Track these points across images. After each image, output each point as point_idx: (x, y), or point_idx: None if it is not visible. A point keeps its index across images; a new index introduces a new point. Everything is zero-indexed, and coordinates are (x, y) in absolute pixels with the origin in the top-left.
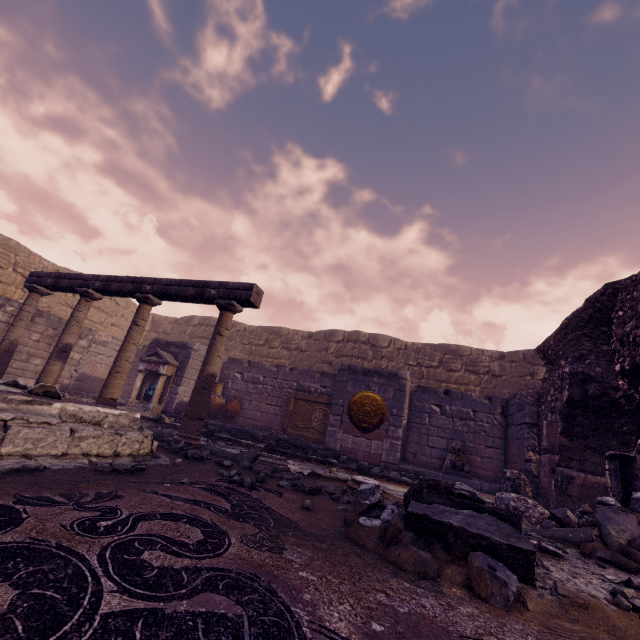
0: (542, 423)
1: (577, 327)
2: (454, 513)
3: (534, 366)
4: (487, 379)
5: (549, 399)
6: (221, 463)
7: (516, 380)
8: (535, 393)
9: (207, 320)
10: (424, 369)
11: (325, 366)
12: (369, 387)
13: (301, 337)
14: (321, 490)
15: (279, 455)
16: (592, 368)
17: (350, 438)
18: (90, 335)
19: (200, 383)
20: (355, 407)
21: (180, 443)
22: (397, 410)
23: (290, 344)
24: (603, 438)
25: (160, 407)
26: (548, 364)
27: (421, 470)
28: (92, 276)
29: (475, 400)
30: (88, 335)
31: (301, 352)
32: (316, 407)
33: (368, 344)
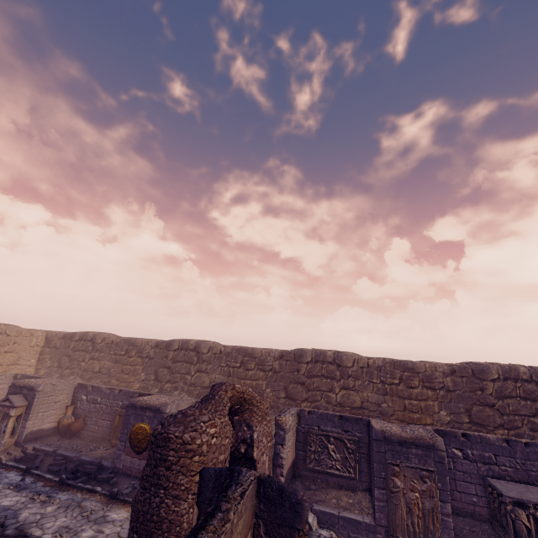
0: None
1: None
2: None
3: (299, 364)
4: (270, 375)
5: None
6: None
7: (288, 375)
8: None
9: (84, 336)
10: (231, 369)
11: (165, 370)
12: (143, 419)
13: (150, 347)
14: None
15: (65, 487)
16: None
17: (129, 459)
18: None
19: None
20: (133, 436)
21: None
22: None
23: (142, 353)
24: None
25: (13, 440)
26: None
27: None
28: None
29: None
30: None
31: (150, 359)
32: None
33: (195, 351)
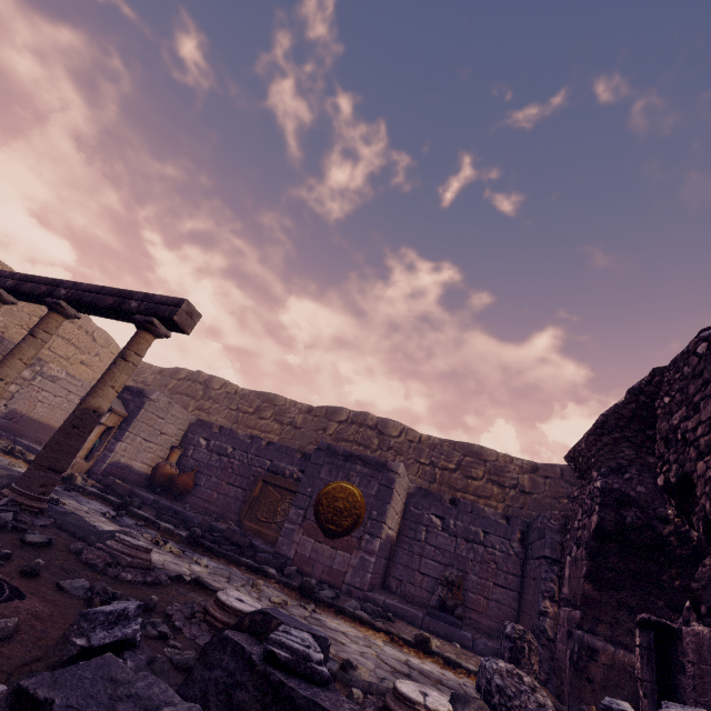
0: (565, 559)
1: (616, 427)
2: (147, 709)
3: (573, 487)
4: (513, 495)
5: (576, 525)
6: (22, 536)
7: (549, 501)
8: (561, 516)
9: (195, 375)
10: (438, 471)
11: None
12: (348, 476)
13: (298, 410)
14: (150, 607)
15: (201, 550)
16: (632, 486)
17: (310, 543)
18: (38, 365)
19: (71, 418)
20: (325, 500)
21: (2, 499)
22: (378, 513)
23: (284, 417)
24: (645, 594)
25: (86, 465)
26: (581, 478)
27: (395, 604)
28: (8, 273)
29: (488, 517)
30: (35, 365)
31: (295, 428)
32: (287, 496)
33: (375, 430)
